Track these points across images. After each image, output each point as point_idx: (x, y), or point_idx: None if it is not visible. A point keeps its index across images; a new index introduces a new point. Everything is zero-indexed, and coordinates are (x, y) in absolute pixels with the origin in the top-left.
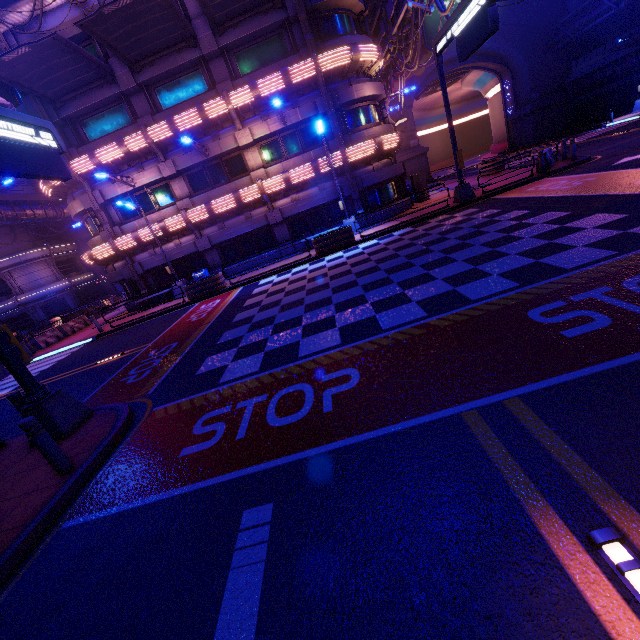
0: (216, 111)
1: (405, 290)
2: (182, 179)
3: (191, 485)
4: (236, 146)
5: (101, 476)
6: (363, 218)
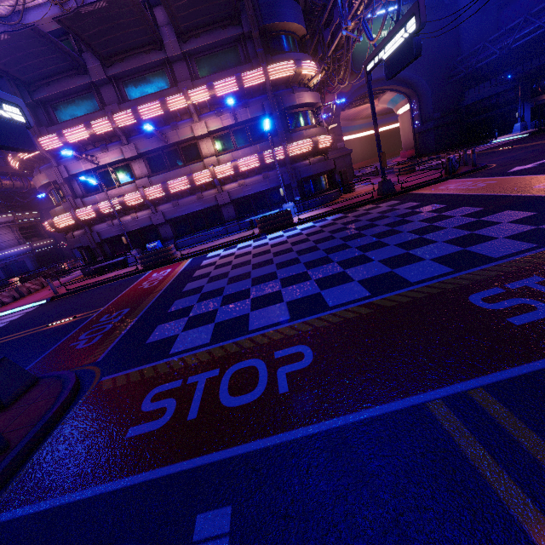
0: (176, 105)
1: (345, 269)
2: (142, 161)
3: (137, 475)
4: (192, 136)
5: (38, 457)
6: (300, 204)
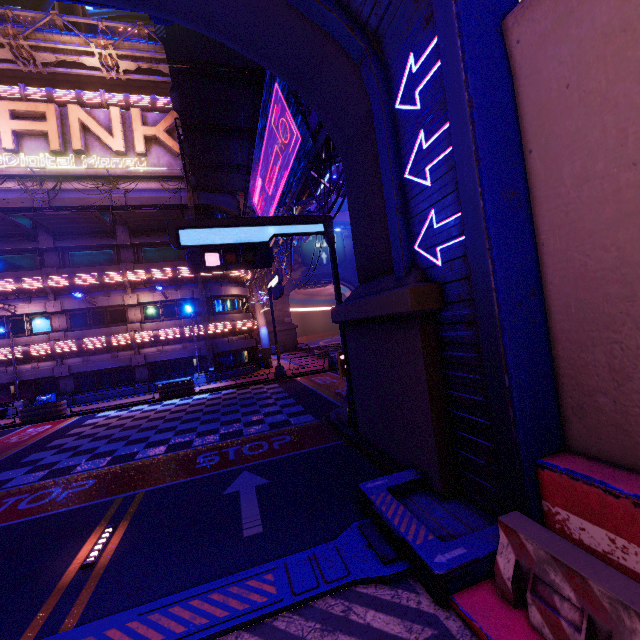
0: (113, 279)
1: (174, 436)
2: (65, 316)
3: None
4: (123, 303)
5: None
6: (213, 374)
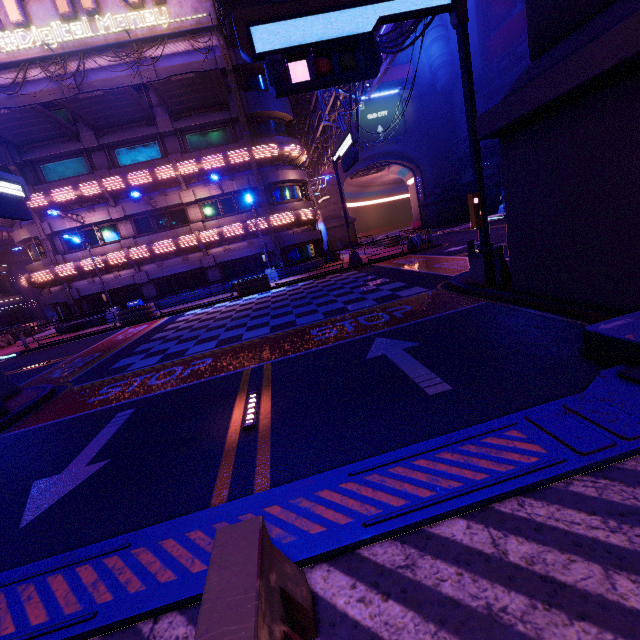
0: (165, 174)
1: (271, 320)
2: (129, 222)
3: (92, 410)
4: (180, 202)
5: (29, 417)
6: (283, 270)
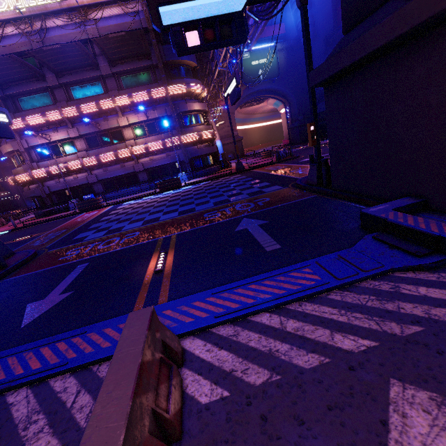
0: (107, 106)
1: (180, 207)
2: (82, 140)
3: (61, 264)
4: (118, 126)
5: (21, 269)
6: (190, 173)
